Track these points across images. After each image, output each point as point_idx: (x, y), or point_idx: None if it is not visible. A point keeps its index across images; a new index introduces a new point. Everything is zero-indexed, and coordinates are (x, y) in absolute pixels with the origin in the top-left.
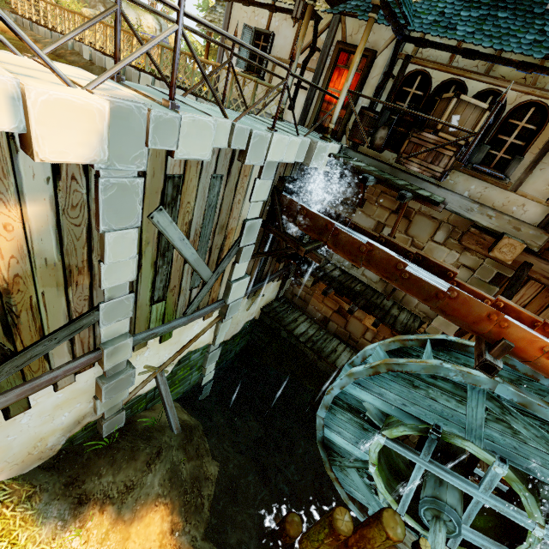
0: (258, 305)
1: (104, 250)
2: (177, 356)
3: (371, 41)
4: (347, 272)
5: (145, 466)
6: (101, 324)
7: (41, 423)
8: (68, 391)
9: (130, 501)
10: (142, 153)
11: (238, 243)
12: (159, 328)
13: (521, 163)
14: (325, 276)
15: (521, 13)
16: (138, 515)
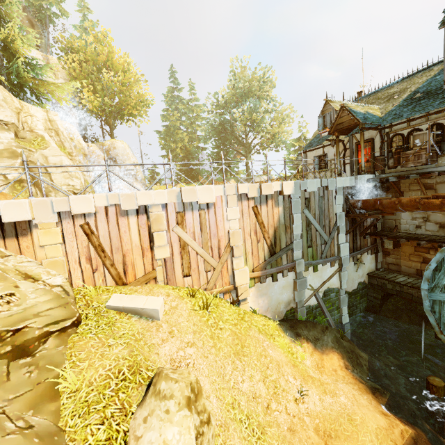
0: (363, 271)
1: (293, 220)
2: (323, 285)
3: (369, 136)
4: (415, 233)
5: (321, 331)
6: (294, 250)
7: (279, 293)
8: (285, 281)
9: (319, 345)
10: (299, 192)
11: (336, 224)
12: (312, 261)
13: None
14: (396, 236)
15: (431, 96)
16: (325, 353)
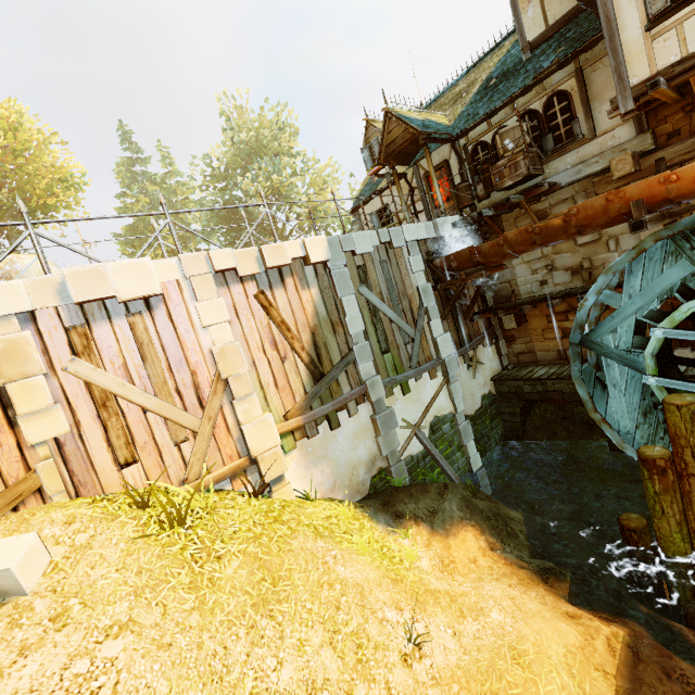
0: (485, 376)
1: (344, 308)
2: (425, 415)
3: (441, 159)
4: (541, 294)
5: (438, 496)
6: (358, 363)
7: (350, 448)
8: (357, 422)
9: (438, 522)
10: (343, 256)
11: (421, 305)
12: (396, 376)
13: (580, 122)
14: (516, 303)
15: (511, 76)
16: (451, 533)
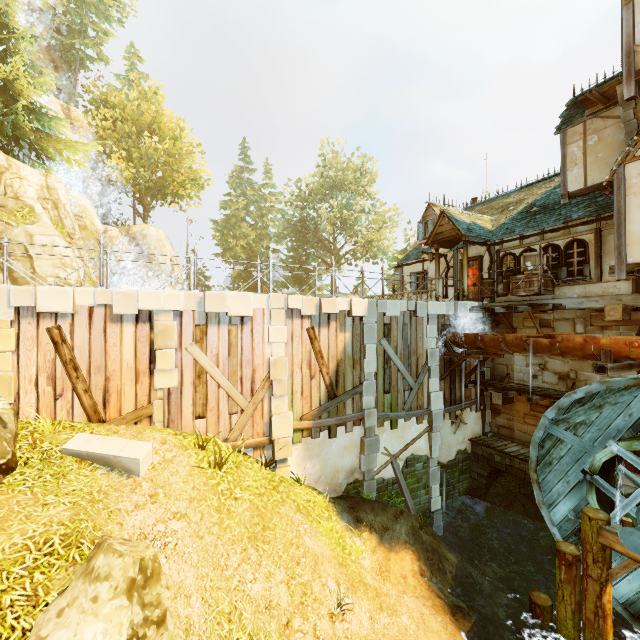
0: (465, 435)
1: (365, 352)
2: (404, 450)
3: (477, 252)
4: (530, 385)
5: (393, 517)
6: (364, 394)
7: (338, 456)
8: (349, 438)
9: (387, 537)
10: (376, 315)
11: (426, 364)
12: (390, 413)
13: (590, 267)
14: (505, 386)
15: (548, 212)
16: (394, 549)
